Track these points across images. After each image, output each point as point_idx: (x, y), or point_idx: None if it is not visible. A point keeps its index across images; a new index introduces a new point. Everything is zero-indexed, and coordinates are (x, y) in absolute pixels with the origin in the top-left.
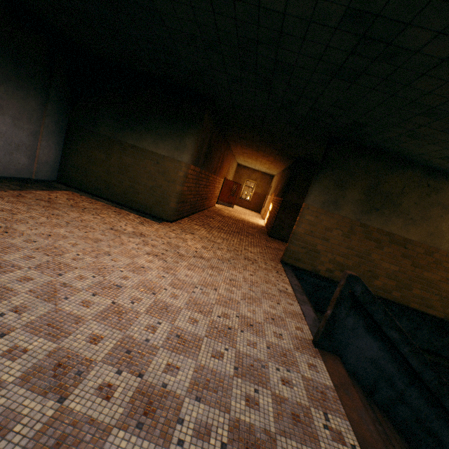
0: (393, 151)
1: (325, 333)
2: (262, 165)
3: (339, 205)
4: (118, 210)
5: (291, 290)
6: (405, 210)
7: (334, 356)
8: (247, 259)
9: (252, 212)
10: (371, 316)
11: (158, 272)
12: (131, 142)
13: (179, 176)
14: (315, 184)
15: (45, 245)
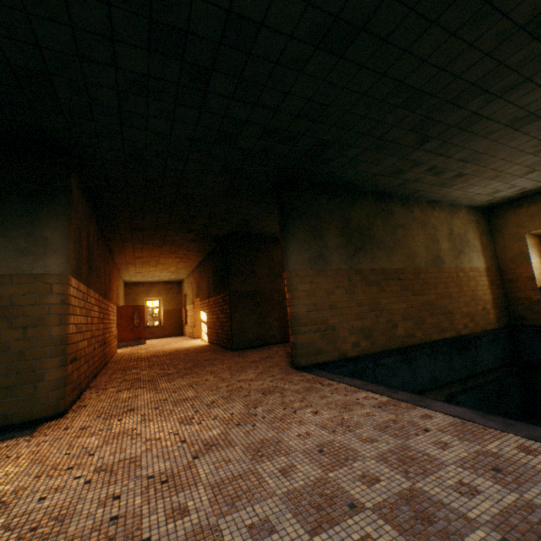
0: (347, 181)
1: None
2: (166, 270)
3: (326, 257)
4: None
5: (378, 395)
6: (381, 240)
7: None
8: (268, 393)
9: (175, 338)
10: None
11: None
12: None
13: (51, 305)
14: (290, 242)
15: None
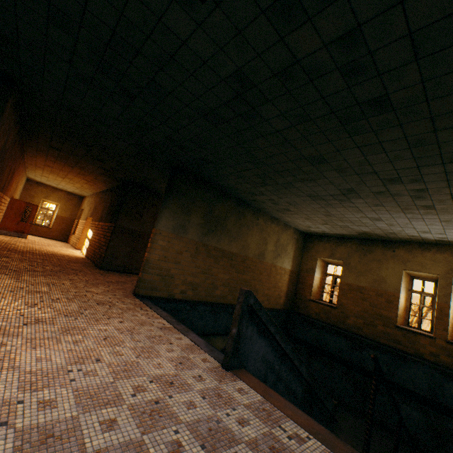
0: (221, 185)
1: (234, 352)
2: (72, 184)
3: (186, 228)
4: None
5: (168, 323)
6: (229, 230)
7: (242, 369)
8: (101, 304)
9: (58, 242)
10: (263, 321)
11: None
12: None
13: None
14: (165, 210)
15: None
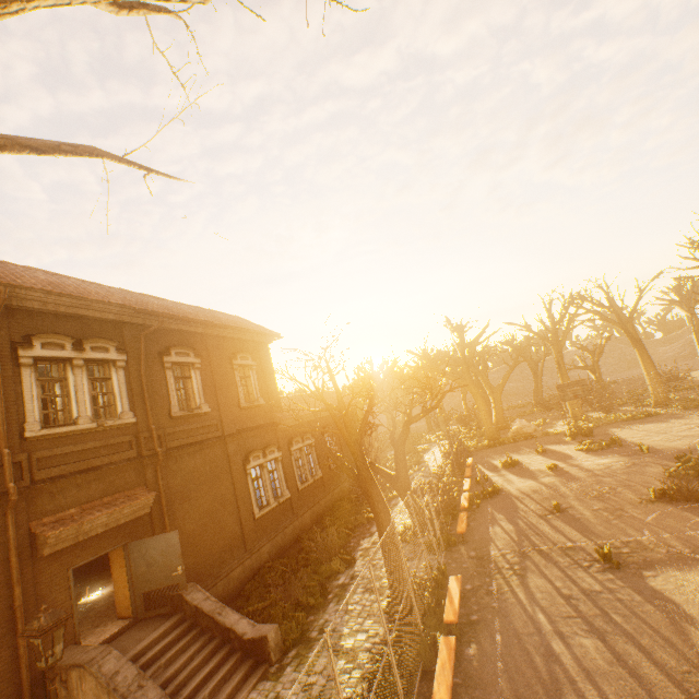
0: None
1: None
2: None
3: None
4: None
5: None
6: None
7: None
8: None
9: None
10: None
11: None
12: None
13: None
14: None
15: None
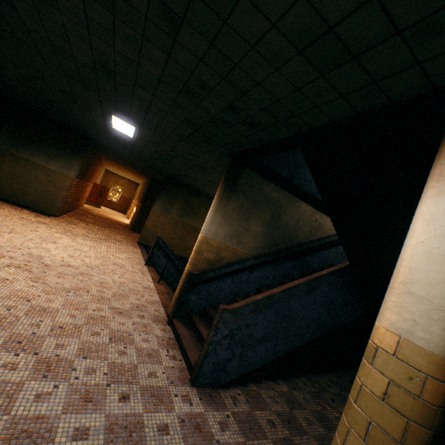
0: (194, 187)
1: (149, 259)
2: (129, 176)
3: (170, 211)
4: (12, 206)
5: (140, 252)
6: (201, 216)
7: (153, 267)
8: (116, 240)
9: (119, 213)
10: (164, 250)
11: (69, 240)
12: (24, 156)
13: (67, 185)
14: (158, 199)
15: (0, 224)
